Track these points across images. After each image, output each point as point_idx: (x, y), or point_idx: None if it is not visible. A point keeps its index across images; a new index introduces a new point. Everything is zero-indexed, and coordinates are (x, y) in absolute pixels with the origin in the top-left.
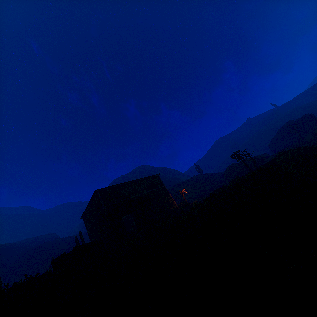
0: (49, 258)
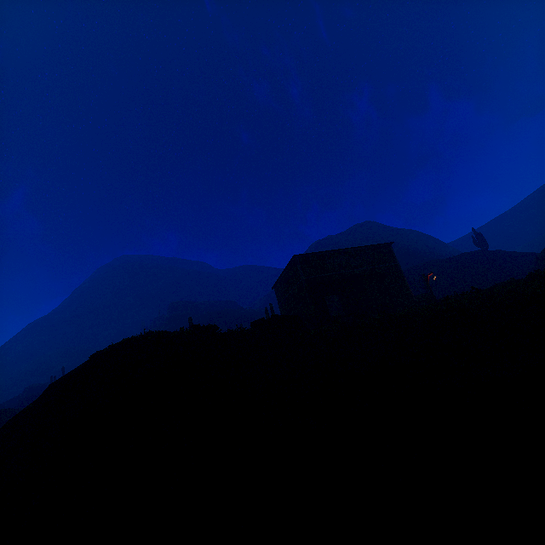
0: (231, 328)
